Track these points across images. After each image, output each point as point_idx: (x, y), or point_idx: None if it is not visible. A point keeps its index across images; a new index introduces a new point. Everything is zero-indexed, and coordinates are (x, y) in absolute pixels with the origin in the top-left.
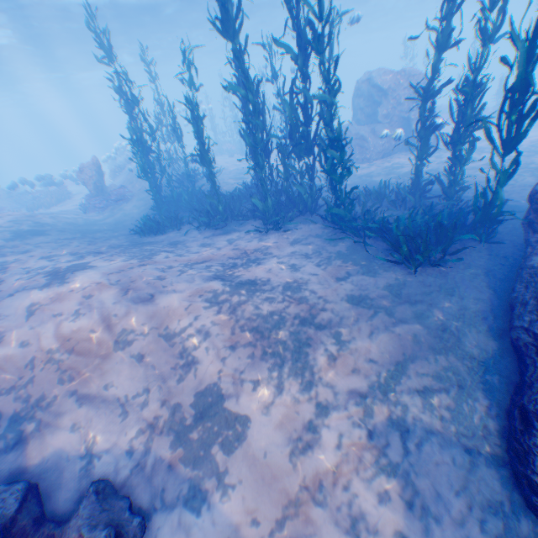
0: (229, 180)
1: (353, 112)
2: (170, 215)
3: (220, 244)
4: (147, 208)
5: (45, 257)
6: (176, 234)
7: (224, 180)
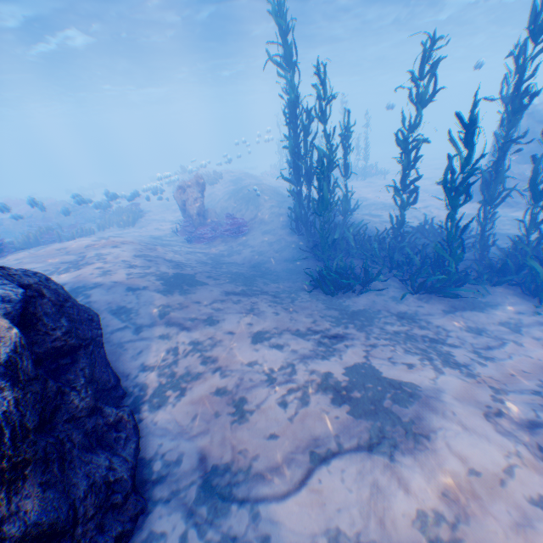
0: (362, 216)
1: (490, 147)
2: (345, 264)
3: (491, 327)
4: (284, 245)
5: (258, 338)
6: (379, 297)
7: (357, 215)
